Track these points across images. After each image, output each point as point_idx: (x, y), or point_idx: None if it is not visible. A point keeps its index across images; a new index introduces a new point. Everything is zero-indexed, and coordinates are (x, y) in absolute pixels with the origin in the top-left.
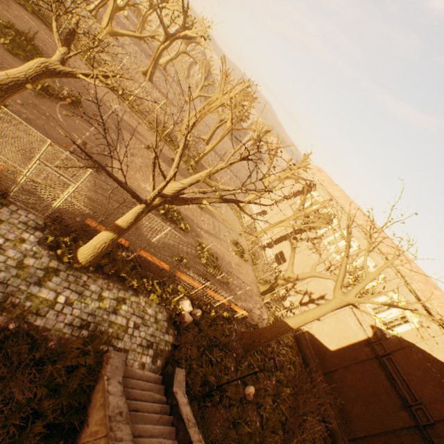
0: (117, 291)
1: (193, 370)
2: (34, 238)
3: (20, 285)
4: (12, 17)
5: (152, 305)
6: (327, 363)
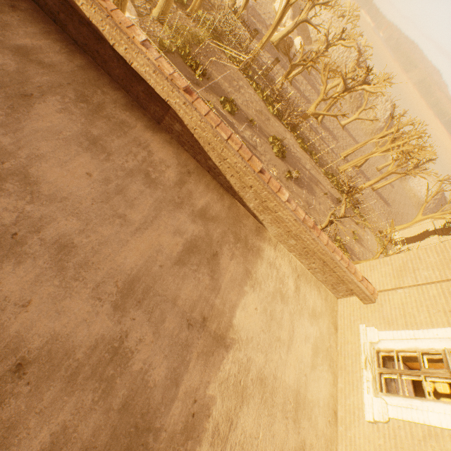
0: None
1: None
2: None
3: None
4: (271, 127)
5: None
6: None
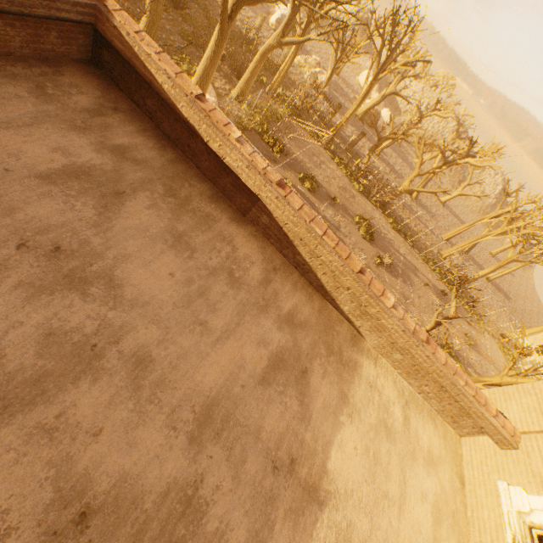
0: None
1: None
2: None
3: None
4: (356, 205)
5: None
6: None
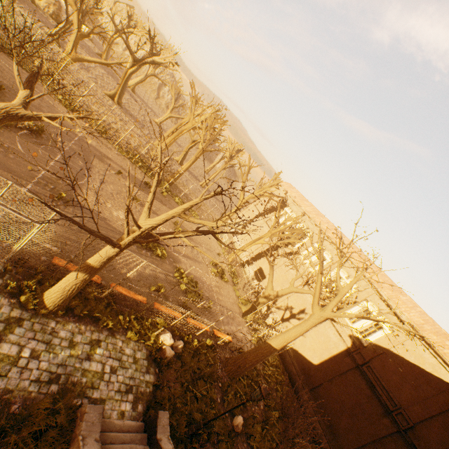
0: (90, 334)
1: (177, 410)
2: None
3: None
4: None
5: (130, 344)
6: (312, 378)
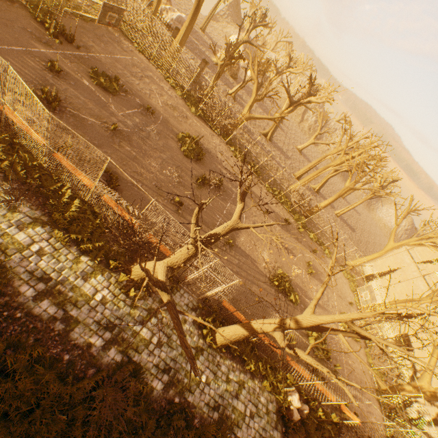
0: (239, 373)
1: None
2: (191, 318)
3: (182, 362)
4: (188, 126)
5: (264, 392)
6: None
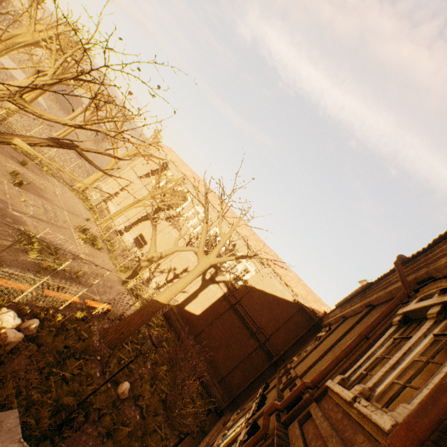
0: None
1: (34, 403)
2: None
3: None
4: None
5: None
6: (196, 327)
